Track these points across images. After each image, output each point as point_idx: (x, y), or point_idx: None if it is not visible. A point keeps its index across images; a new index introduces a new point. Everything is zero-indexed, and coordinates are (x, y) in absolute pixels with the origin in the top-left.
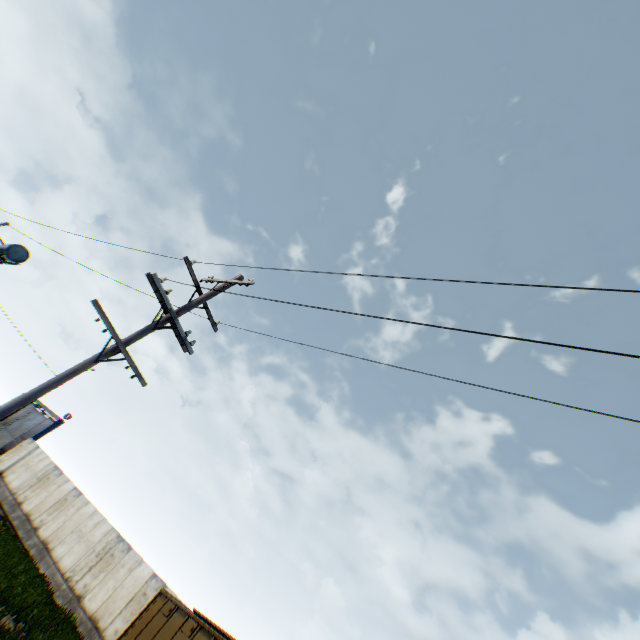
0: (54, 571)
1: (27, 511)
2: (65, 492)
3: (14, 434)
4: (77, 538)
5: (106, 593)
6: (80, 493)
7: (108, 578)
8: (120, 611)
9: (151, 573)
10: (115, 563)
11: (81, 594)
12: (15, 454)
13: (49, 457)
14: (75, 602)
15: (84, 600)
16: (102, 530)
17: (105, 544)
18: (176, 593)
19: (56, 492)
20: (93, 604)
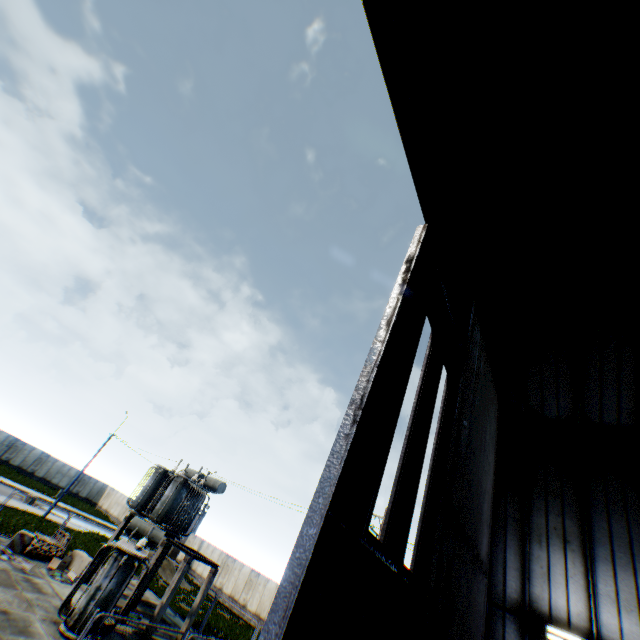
0: None
1: (228, 593)
2: (246, 574)
3: None
4: None
5: None
6: (258, 573)
7: None
8: None
9: None
10: None
11: None
12: None
13: (216, 547)
14: None
15: None
16: None
17: None
18: None
19: (240, 575)
20: None
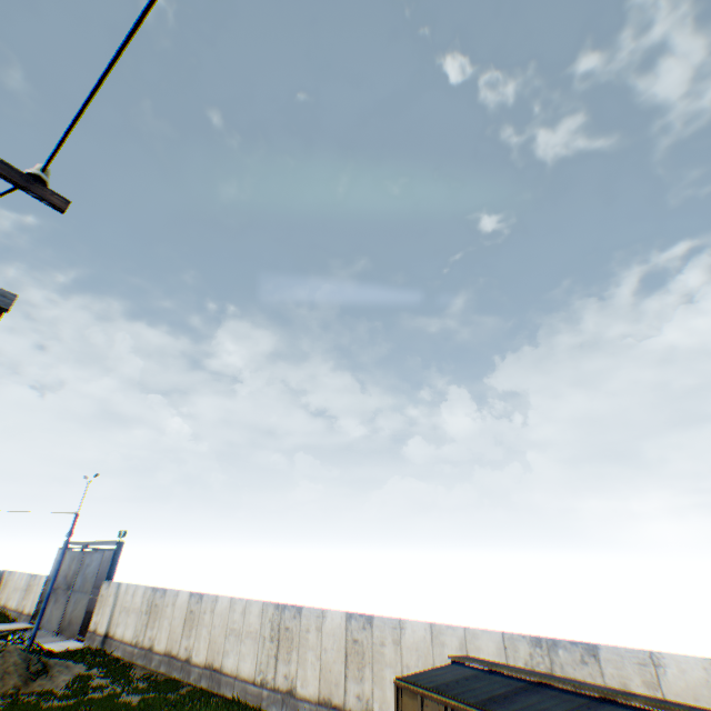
0: (241, 687)
1: (163, 651)
2: (184, 606)
3: (85, 591)
4: (236, 640)
5: (314, 669)
6: (200, 596)
7: (303, 654)
8: (345, 676)
9: (344, 617)
10: (297, 635)
11: (289, 688)
12: (103, 608)
13: (138, 586)
14: (290, 700)
15: (297, 692)
16: (254, 614)
17: (270, 624)
18: (389, 617)
19: (175, 613)
20: (310, 689)
